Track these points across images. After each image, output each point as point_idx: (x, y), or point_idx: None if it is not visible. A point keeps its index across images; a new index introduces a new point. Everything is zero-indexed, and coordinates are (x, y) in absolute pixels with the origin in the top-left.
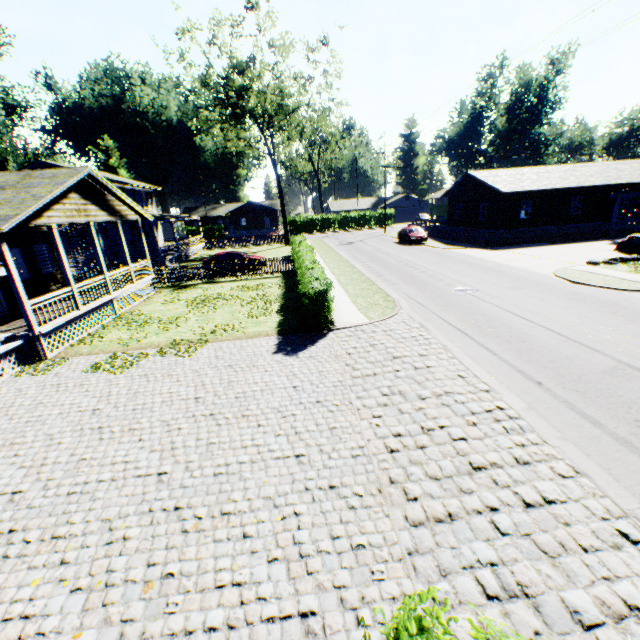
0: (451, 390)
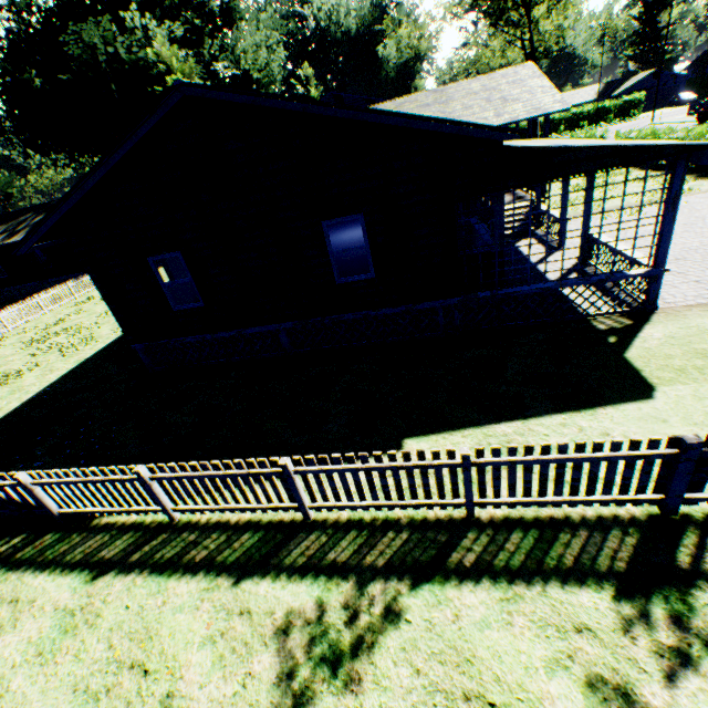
0: None
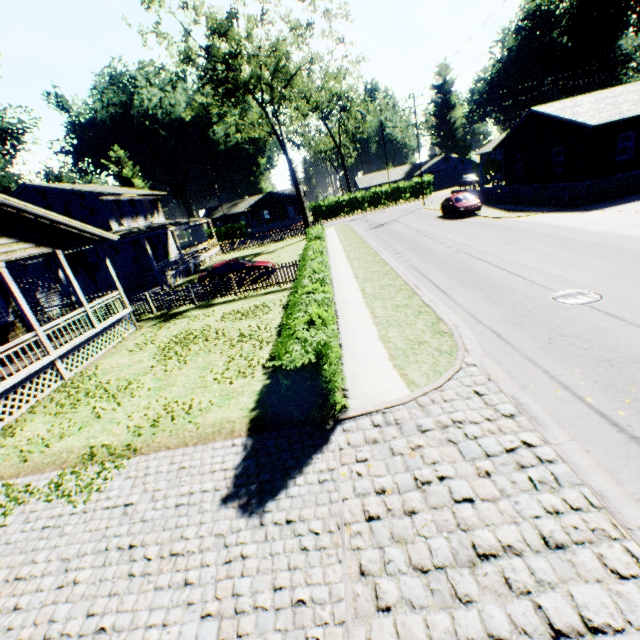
0: None
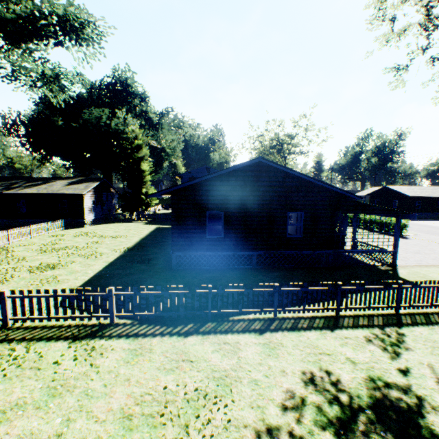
0: None
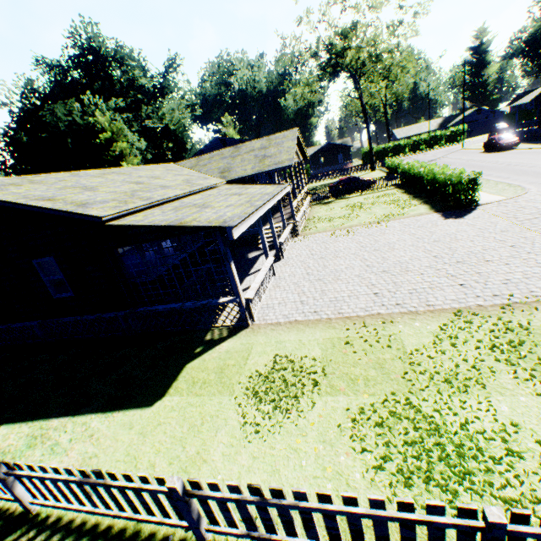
0: None
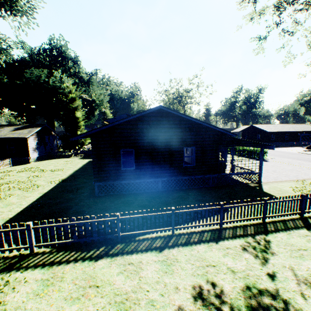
0: (309, 164)
